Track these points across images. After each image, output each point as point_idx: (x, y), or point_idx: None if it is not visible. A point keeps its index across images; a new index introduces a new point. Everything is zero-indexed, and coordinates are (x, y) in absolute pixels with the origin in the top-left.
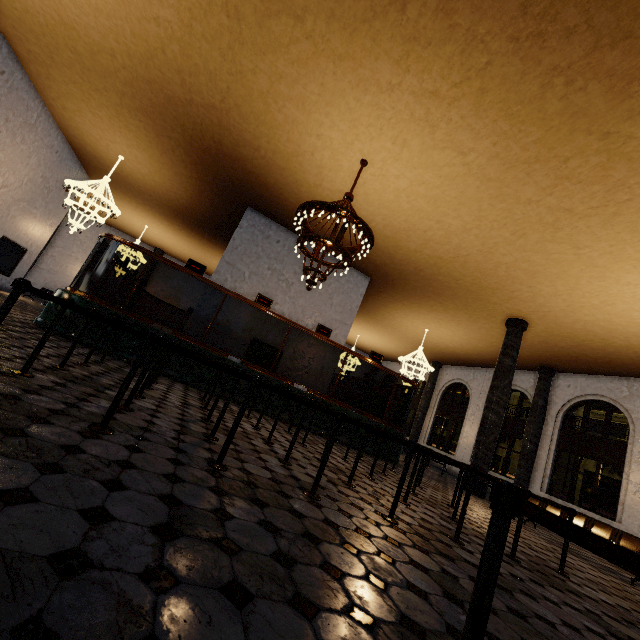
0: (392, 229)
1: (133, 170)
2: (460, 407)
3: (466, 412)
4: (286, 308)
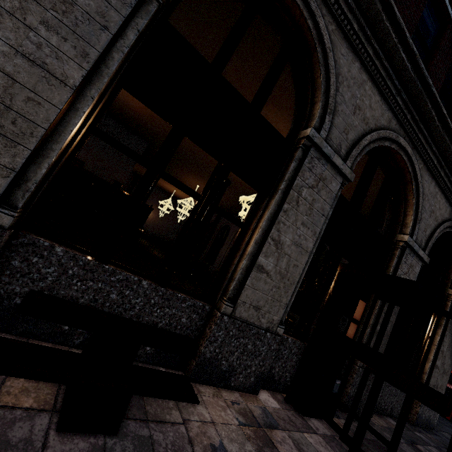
0: (132, 106)
1: None
2: (224, 239)
3: (225, 241)
4: (82, 153)
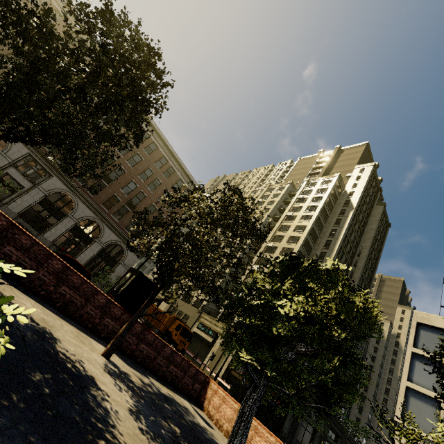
0: None
1: (1, 143)
2: None
3: None
4: None
